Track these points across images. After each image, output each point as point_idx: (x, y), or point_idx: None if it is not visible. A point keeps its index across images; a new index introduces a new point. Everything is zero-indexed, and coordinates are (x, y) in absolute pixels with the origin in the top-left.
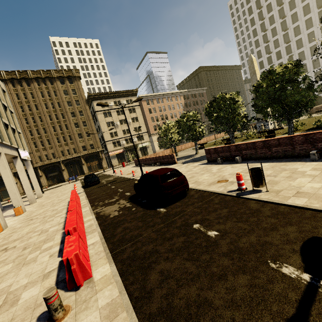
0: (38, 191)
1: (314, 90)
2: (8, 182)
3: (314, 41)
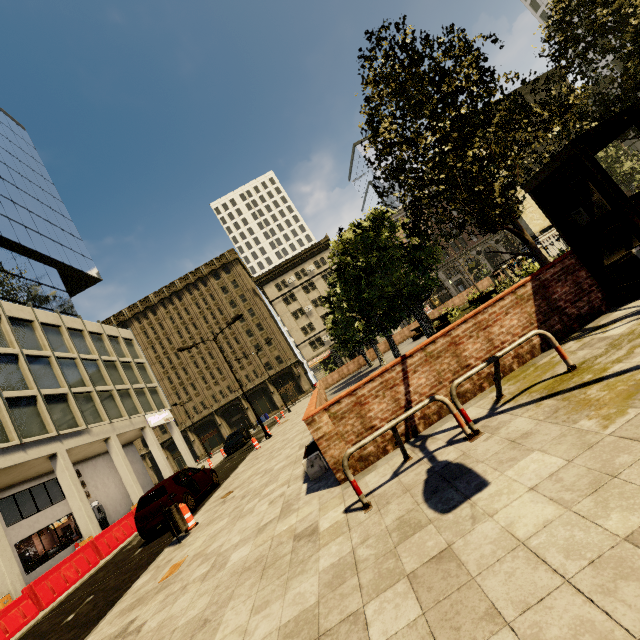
0: (190, 463)
1: (426, 251)
2: (123, 473)
3: None
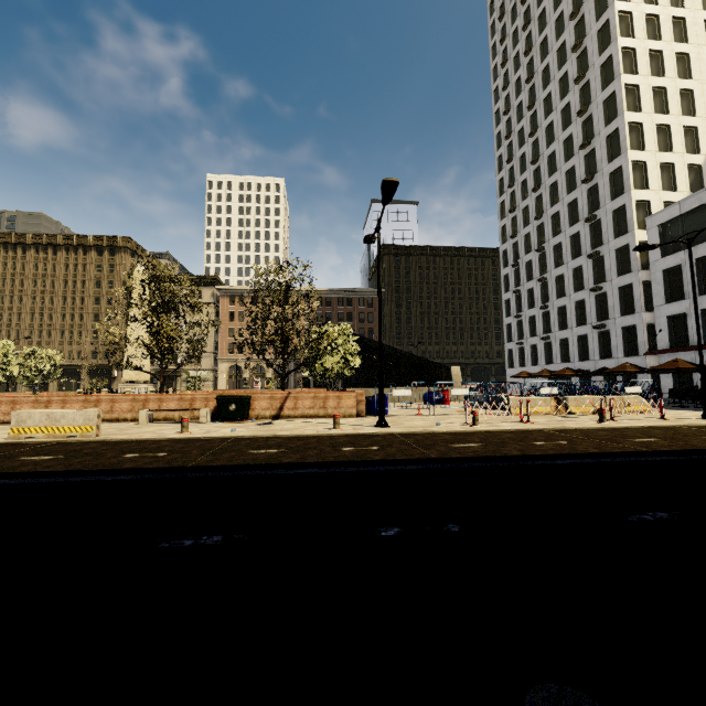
0: None
1: None
2: None
3: (577, 223)
